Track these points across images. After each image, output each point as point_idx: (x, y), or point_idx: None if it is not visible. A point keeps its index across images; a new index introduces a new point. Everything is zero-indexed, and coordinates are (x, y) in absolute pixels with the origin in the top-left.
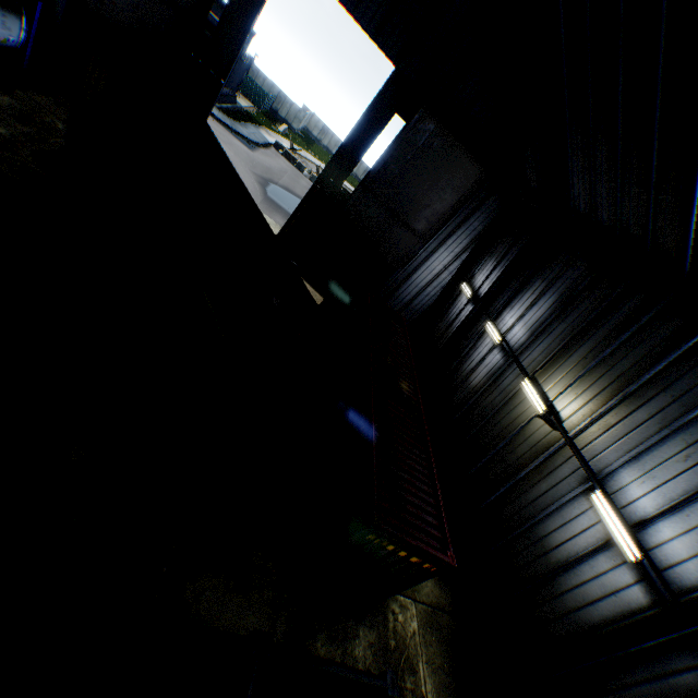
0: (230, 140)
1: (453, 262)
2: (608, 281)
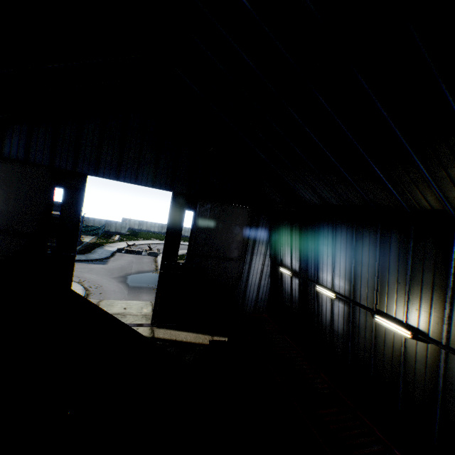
0: (89, 267)
1: (264, 259)
2: (366, 232)
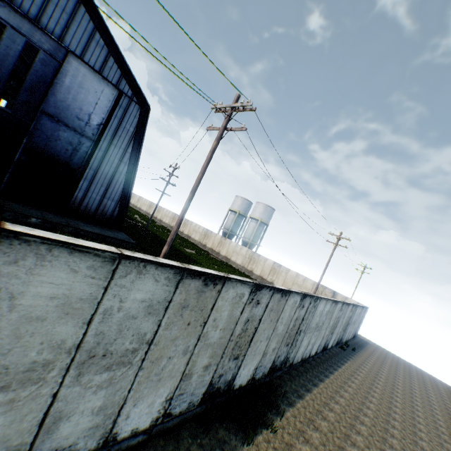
0: None
1: None
2: None
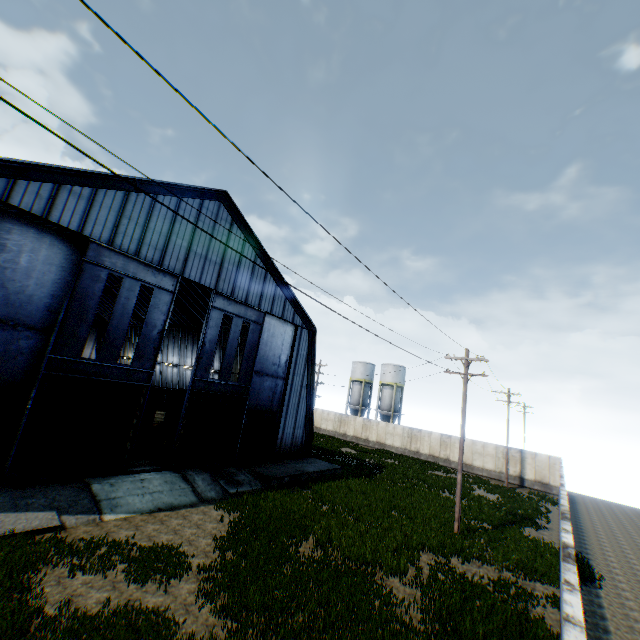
0: None
1: (93, 351)
2: None
